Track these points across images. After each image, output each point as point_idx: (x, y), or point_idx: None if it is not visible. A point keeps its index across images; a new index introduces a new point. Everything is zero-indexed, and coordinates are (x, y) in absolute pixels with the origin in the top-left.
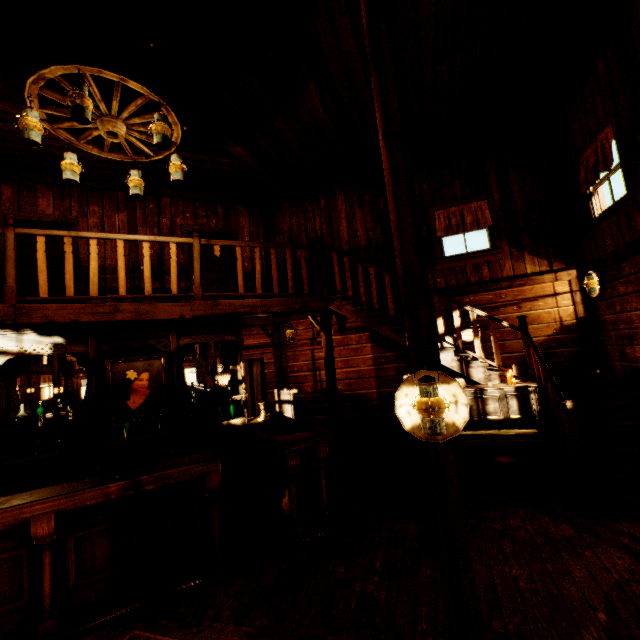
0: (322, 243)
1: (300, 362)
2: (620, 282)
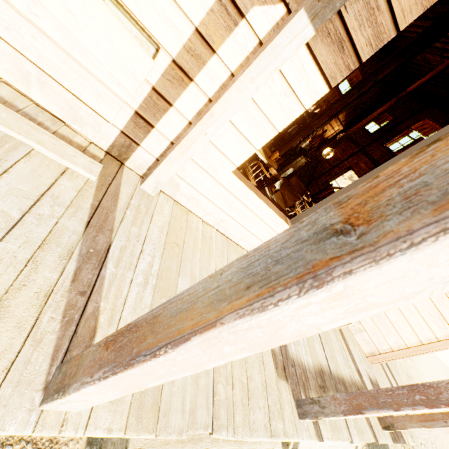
0: None
1: None
2: (344, 144)
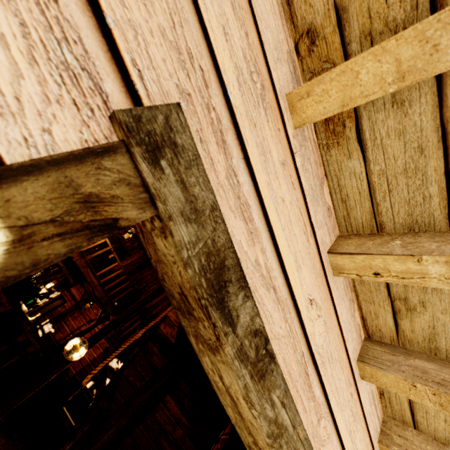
0: (140, 294)
1: (74, 322)
2: None
